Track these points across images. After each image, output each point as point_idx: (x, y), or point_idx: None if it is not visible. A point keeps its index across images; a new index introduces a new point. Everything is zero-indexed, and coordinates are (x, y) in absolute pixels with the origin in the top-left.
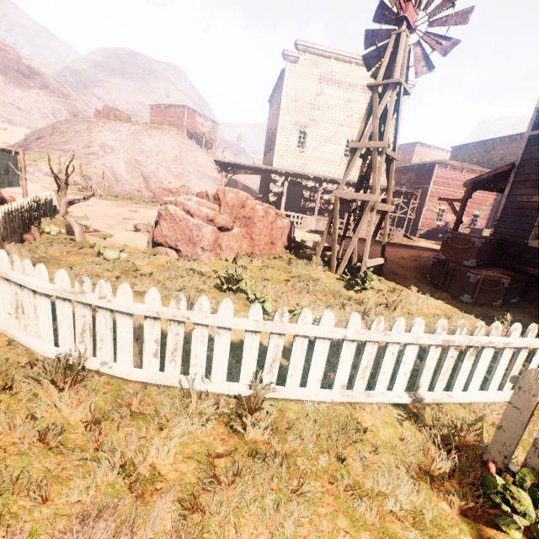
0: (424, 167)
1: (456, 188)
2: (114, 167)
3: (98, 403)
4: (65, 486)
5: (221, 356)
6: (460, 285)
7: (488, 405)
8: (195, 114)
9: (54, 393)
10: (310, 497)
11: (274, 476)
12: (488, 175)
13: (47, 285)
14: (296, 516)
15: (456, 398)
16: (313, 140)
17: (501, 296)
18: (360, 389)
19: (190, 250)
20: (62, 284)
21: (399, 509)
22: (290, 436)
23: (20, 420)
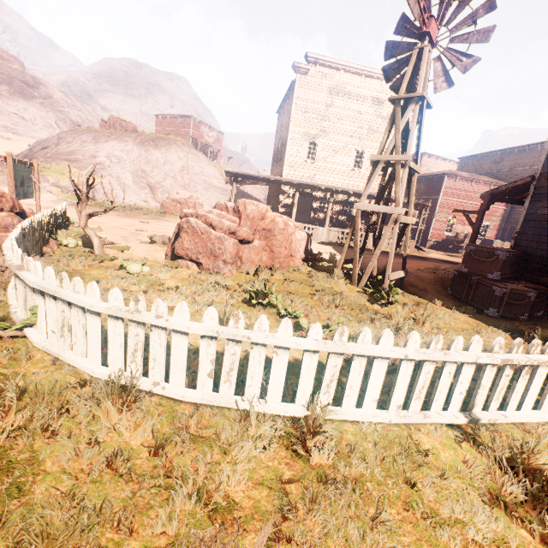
0: (433, 177)
1: (466, 199)
2: (121, 177)
3: (154, 426)
4: (145, 516)
5: (278, 376)
6: (484, 299)
7: (541, 425)
8: (201, 124)
9: (114, 416)
10: (392, 525)
11: (351, 503)
12: (506, 187)
13: (100, 303)
14: (382, 546)
15: (512, 418)
16: (323, 151)
17: (527, 310)
18: (415, 409)
19: (212, 263)
20: (116, 302)
21: (481, 538)
22: (354, 460)
23: (83, 445)
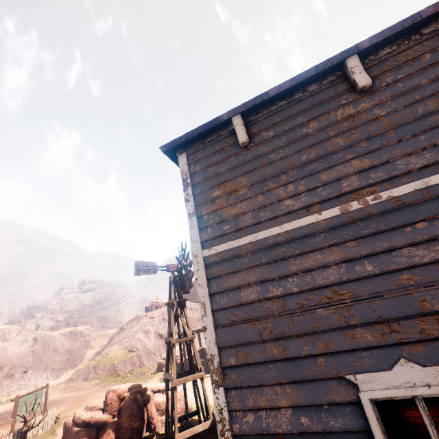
0: None
1: None
2: (146, 346)
3: None
4: None
5: None
6: None
7: None
8: None
9: None
10: None
11: None
12: None
13: None
14: None
15: None
16: None
17: None
18: None
19: None
20: None
21: None
22: None
23: None
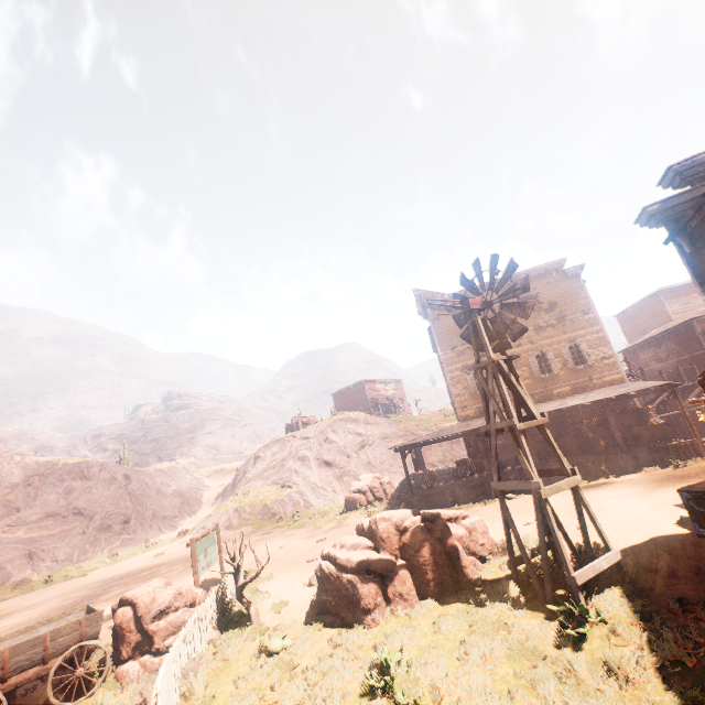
0: (678, 329)
1: None
2: (307, 479)
3: None
4: None
5: None
6: None
7: None
8: (375, 383)
9: None
10: None
11: None
12: None
13: None
14: None
15: None
16: None
17: None
18: None
19: (352, 614)
20: None
21: None
22: None
23: None
